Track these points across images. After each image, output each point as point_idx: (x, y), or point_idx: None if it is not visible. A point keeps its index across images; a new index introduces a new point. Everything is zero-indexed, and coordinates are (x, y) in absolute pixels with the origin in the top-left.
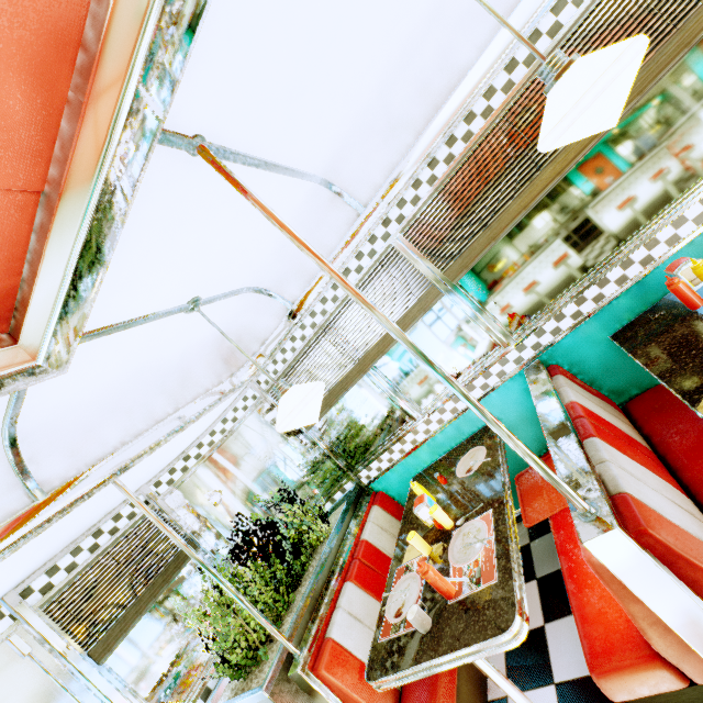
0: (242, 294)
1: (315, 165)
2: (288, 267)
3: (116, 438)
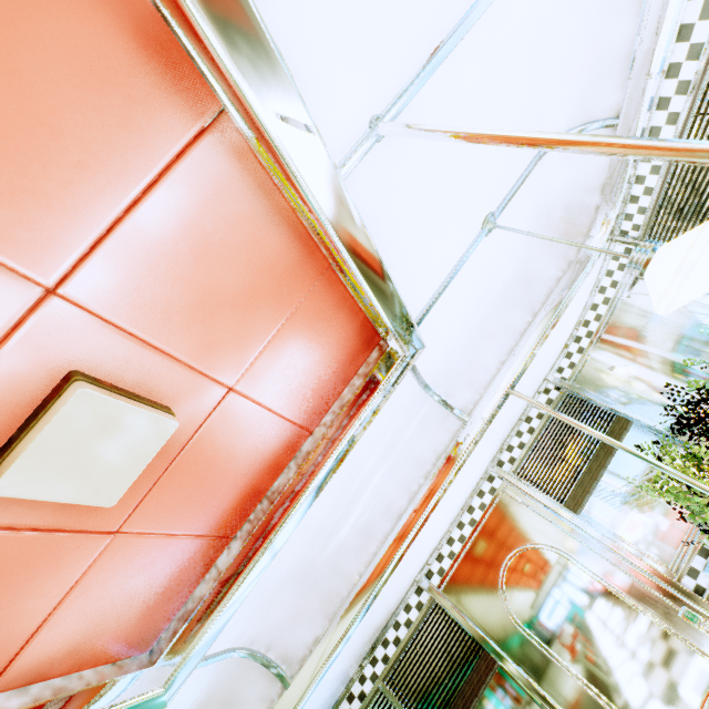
0: (538, 163)
1: None
2: (580, 80)
3: (494, 361)
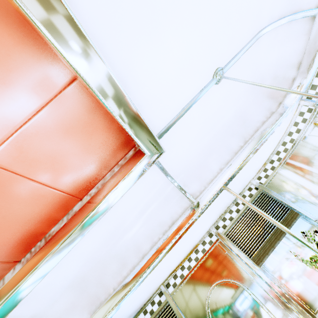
0: (257, 42)
1: None
2: None
3: (216, 168)
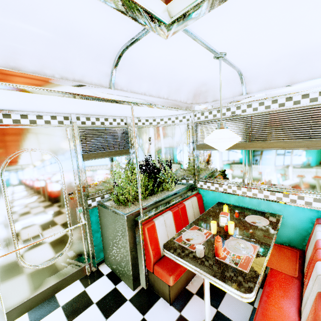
0: (233, 70)
1: None
2: (265, 74)
3: (144, 90)
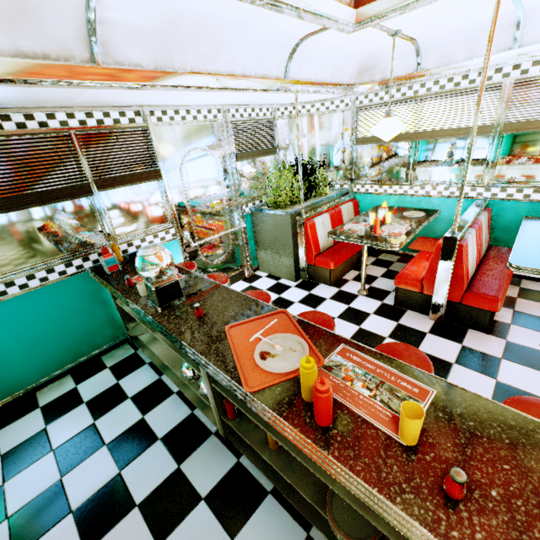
0: (408, 41)
1: (530, 0)
2: (443, 45)
3: (310, 75)
